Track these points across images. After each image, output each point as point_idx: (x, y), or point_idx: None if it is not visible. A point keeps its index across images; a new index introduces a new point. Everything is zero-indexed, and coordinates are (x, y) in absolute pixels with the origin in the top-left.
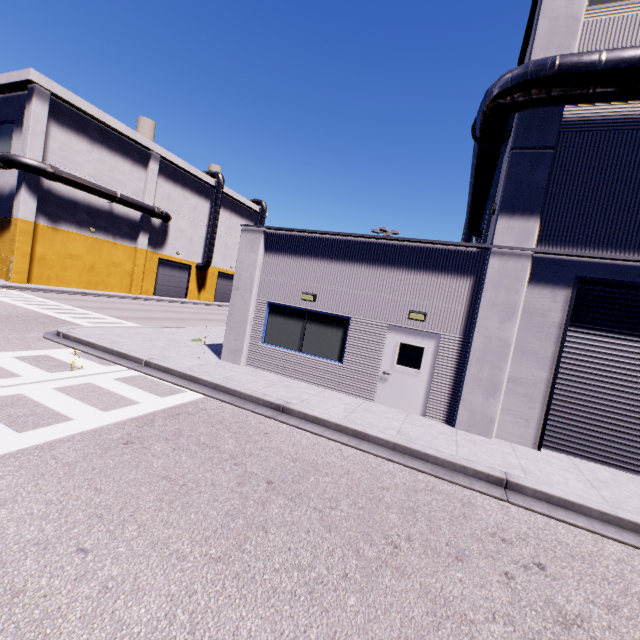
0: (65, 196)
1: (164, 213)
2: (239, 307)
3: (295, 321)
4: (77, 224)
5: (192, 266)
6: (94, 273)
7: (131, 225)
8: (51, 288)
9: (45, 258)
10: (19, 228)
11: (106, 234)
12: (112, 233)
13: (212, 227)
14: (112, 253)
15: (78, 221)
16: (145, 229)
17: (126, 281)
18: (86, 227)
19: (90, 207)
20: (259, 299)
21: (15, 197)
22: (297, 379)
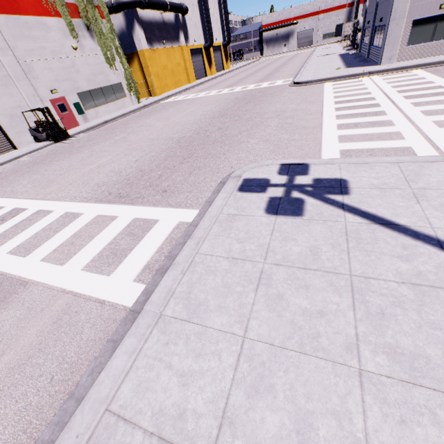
0: (146, 20)
1: (186, 7)
2: (394, 31)
3: (429, 25)
4: (157, 41)
5: (202, 49)
6: (174, 76)
7: (173, 28)
8: (175, 92)
9: (158, 74)
10: (146, 57)
11: (168, 42)
12: (169, 40)
13: (205, 6)
14: (174, 57)
15: (157, 38)
16: (180, 28)
17: (185, 75)
18: (160, 41)
19: (156, 23)
20: (406, 21)
21: (132, 34)
22: (429, 57)
